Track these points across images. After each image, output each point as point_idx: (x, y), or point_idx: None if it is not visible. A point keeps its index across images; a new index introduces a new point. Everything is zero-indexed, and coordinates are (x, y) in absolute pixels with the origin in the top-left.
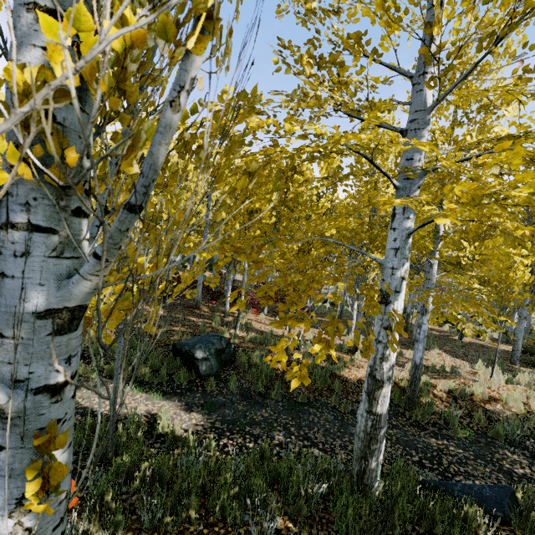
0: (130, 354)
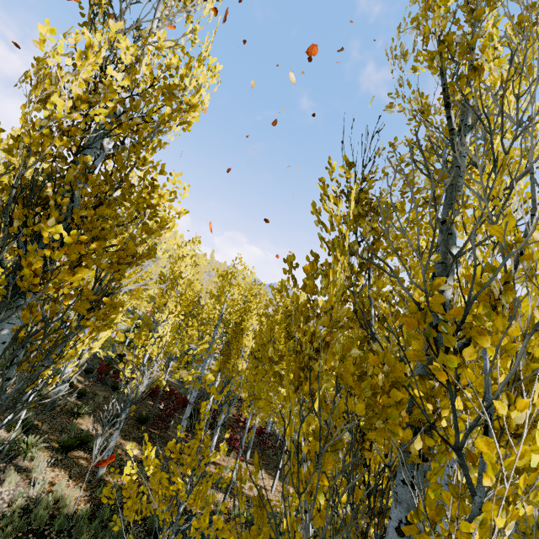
0: (101, 536)
